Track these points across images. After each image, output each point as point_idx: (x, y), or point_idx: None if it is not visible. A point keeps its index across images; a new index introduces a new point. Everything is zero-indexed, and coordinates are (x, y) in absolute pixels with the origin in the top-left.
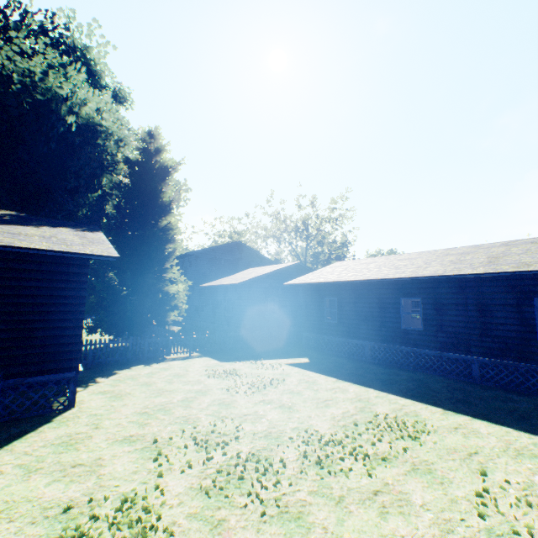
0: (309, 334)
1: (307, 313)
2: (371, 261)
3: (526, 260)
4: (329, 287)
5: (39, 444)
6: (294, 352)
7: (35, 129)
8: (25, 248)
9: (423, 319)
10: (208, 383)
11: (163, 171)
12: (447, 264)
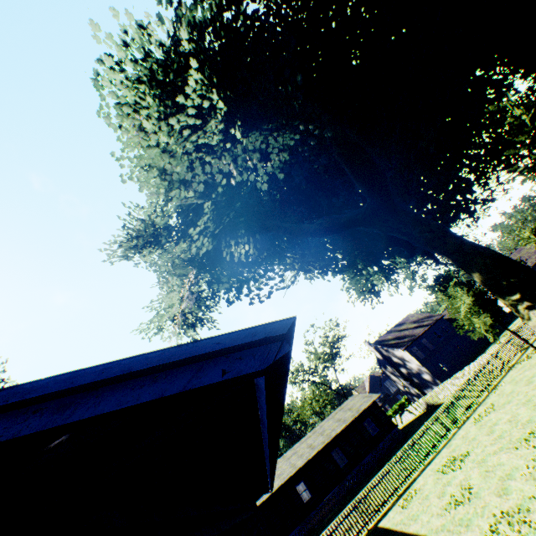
0: None
1: None
2: None
3: (320, 441)
4: None
5: None
6: None
7: None
8: None
9: (309, 489)
10: None
11: None
12: (300, 457)
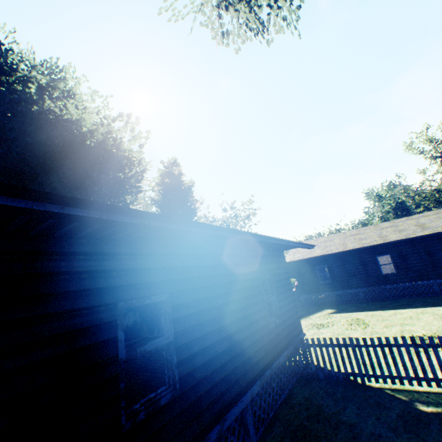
0: (309, 295)
1: (302, 280)
2: (327, 238)
3: None
4: (317, 258)
5: (363, 371)
6: (309, 309)
7: (92, 160)
8: (303, 244)
9: (394, 266)
10: (329, 331)
11: (186, 190)
12: (396, 232)
